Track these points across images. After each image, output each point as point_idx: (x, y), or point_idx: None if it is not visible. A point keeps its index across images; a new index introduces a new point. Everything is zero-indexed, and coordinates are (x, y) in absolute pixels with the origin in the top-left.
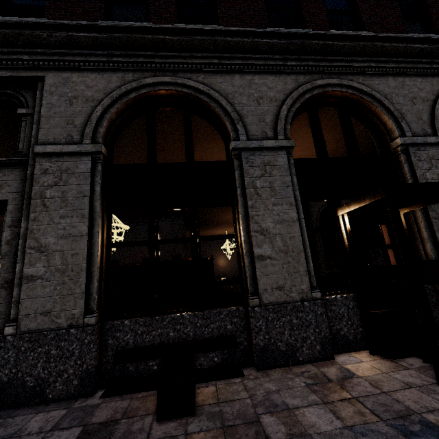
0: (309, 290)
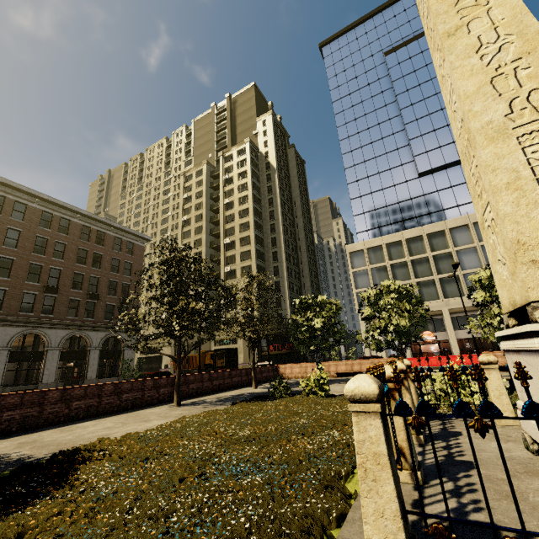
0: (54, 381)
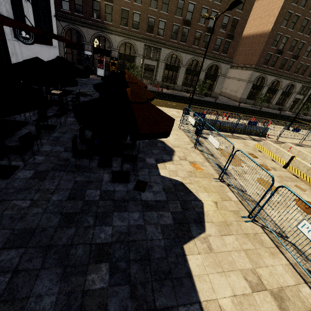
0: None
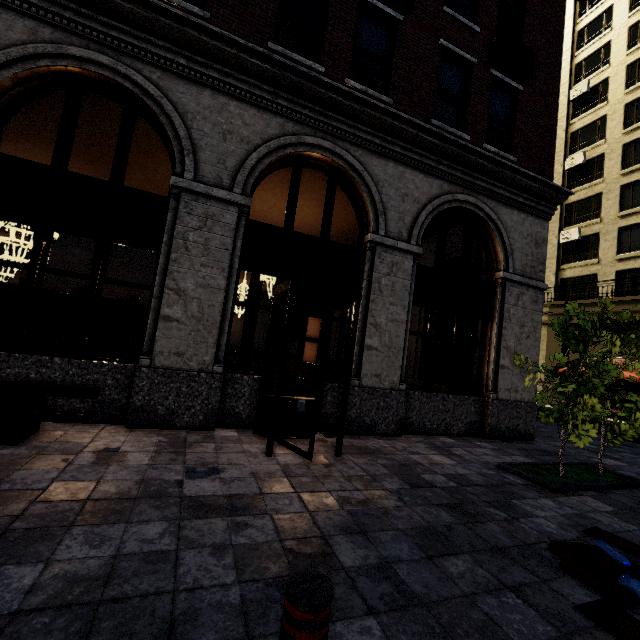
0: (212, 363)
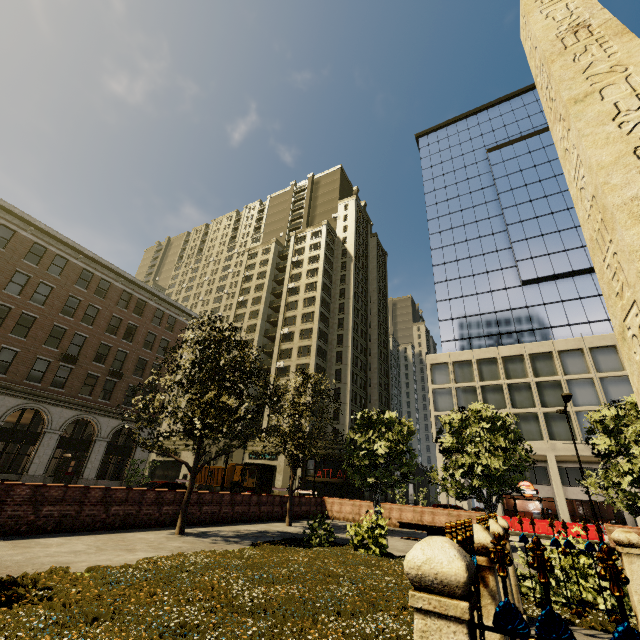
0: (43, 473)
